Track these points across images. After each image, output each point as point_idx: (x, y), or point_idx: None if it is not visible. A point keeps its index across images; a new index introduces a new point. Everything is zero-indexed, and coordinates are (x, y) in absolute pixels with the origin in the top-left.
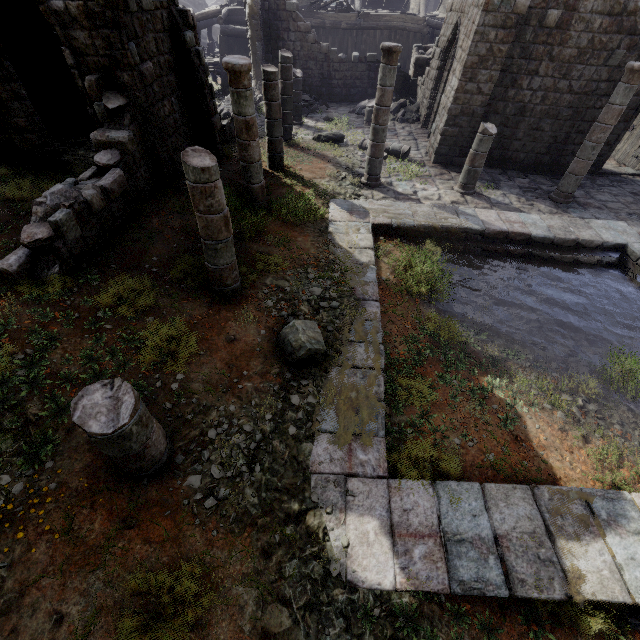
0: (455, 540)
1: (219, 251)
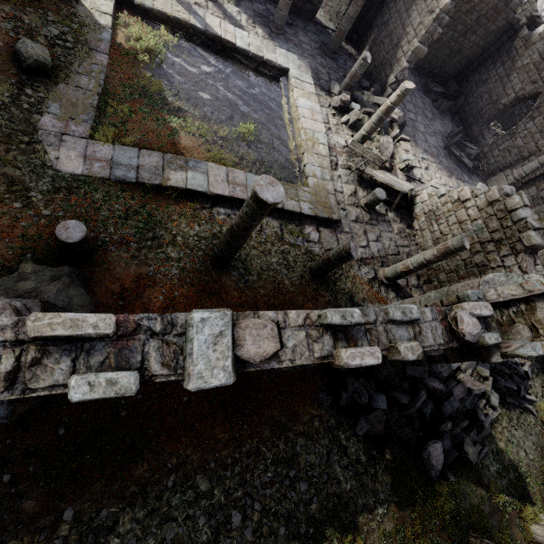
0: (118, 164)
1: None
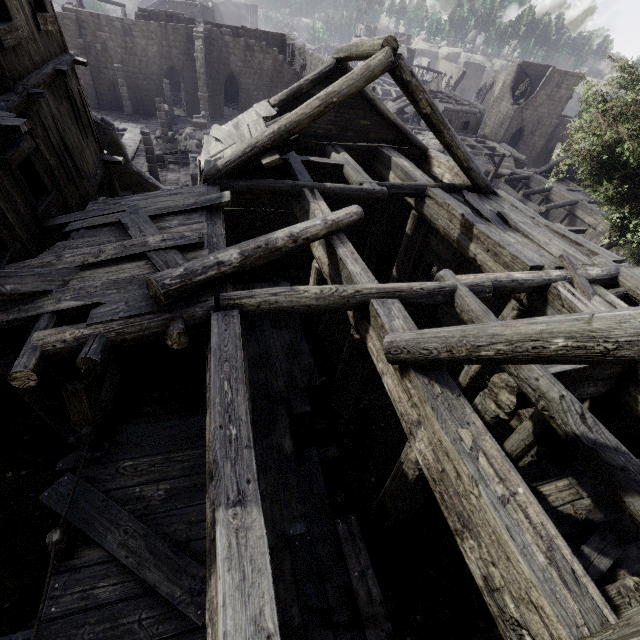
0: None
1: None
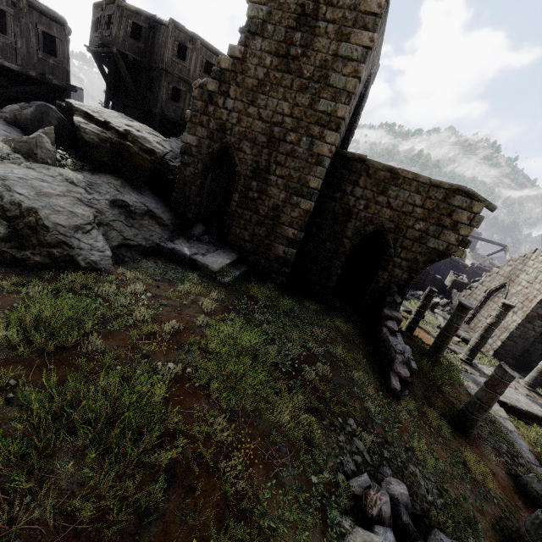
0: None
1: (486, 411)
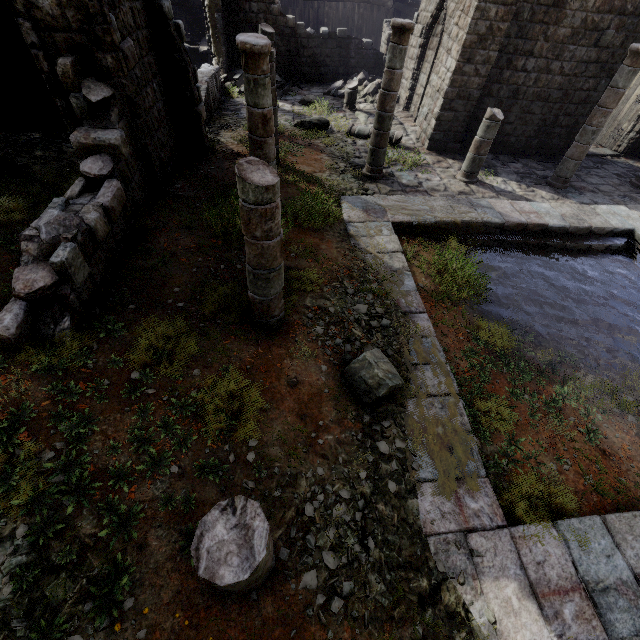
0: (600, 590)
1: (271, 280)
